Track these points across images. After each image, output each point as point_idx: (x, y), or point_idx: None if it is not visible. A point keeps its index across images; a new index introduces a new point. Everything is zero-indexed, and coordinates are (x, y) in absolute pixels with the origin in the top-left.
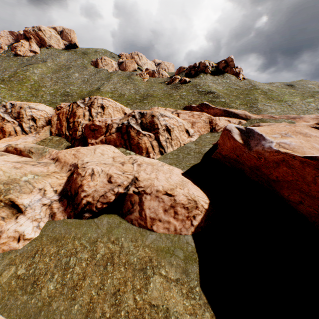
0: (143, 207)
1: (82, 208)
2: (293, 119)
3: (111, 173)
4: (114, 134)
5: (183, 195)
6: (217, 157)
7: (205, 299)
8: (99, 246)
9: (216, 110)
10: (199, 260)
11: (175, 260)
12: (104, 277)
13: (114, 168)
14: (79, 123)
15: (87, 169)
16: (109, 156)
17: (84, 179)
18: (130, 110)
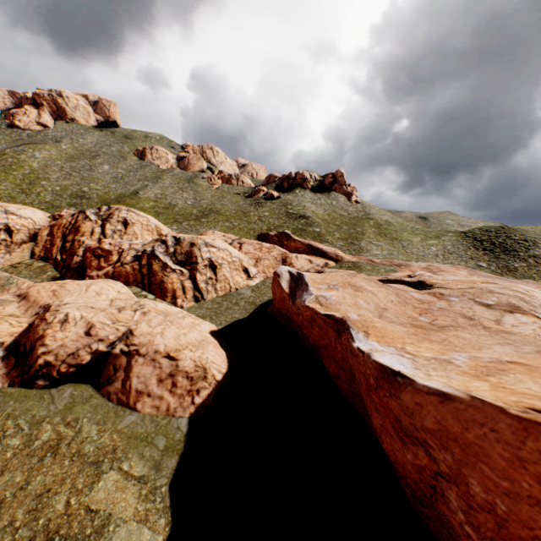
0: (131, 374)
1: (36, 371)
2: (397, 267)
3: (95, 321)
4: (128, 266)
5: (191, 359)
6: (272, 311)
7: (168, 502)
8: (45, 429)
9: (297, 243)
10: (183, 452)
11: (150, 451)
12: (35, 472)
13: (104, 314)
14: (81, 244)
15: (60, 313)
16: (107, 298)
17: (50, 327)
18: (172, 231)
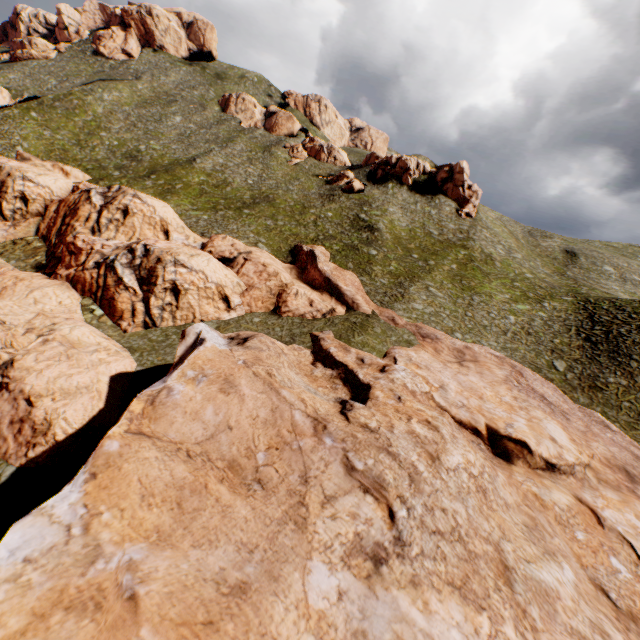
0: None
1: None
2: (421, 338)
3: None
4: (88, 272)
5: (46, 410)
6: None
7: None
8: None
9: (316, 273)
10: None
11: None
12: None
13: (1, 335)
14: (72, 231)
15: None
16: (39, 310)
17: None
18: (182, 227)
